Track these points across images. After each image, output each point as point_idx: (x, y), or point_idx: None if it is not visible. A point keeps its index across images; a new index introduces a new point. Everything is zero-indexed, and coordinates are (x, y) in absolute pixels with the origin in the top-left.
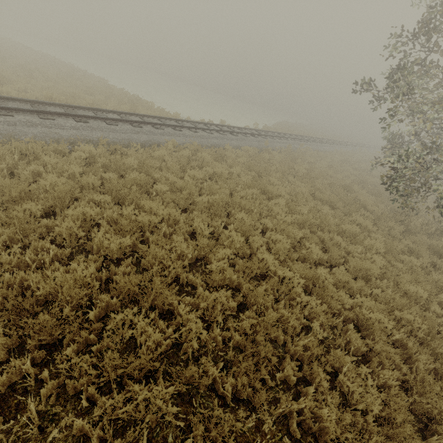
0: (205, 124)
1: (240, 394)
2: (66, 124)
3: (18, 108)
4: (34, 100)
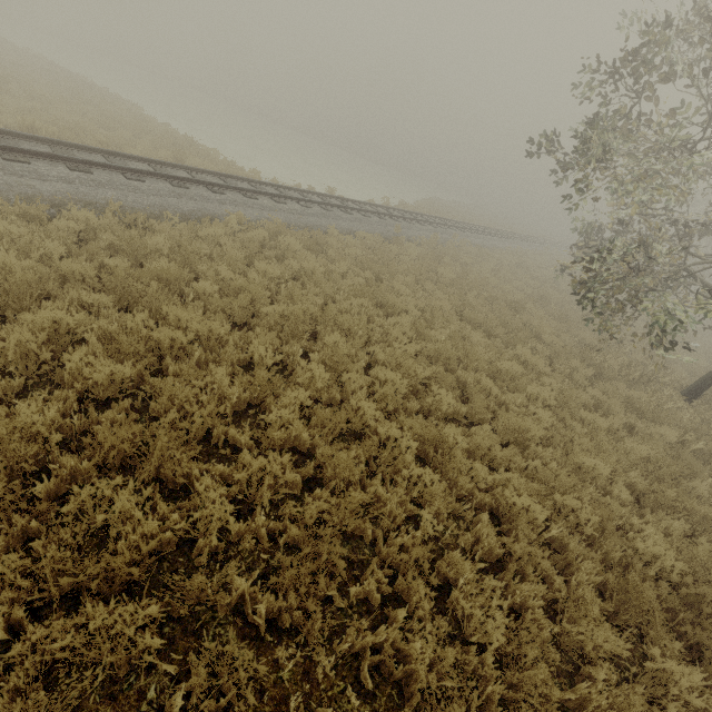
0: (299, 192)
1: (284, 620)
2: (51, 172)
3: None
4: None
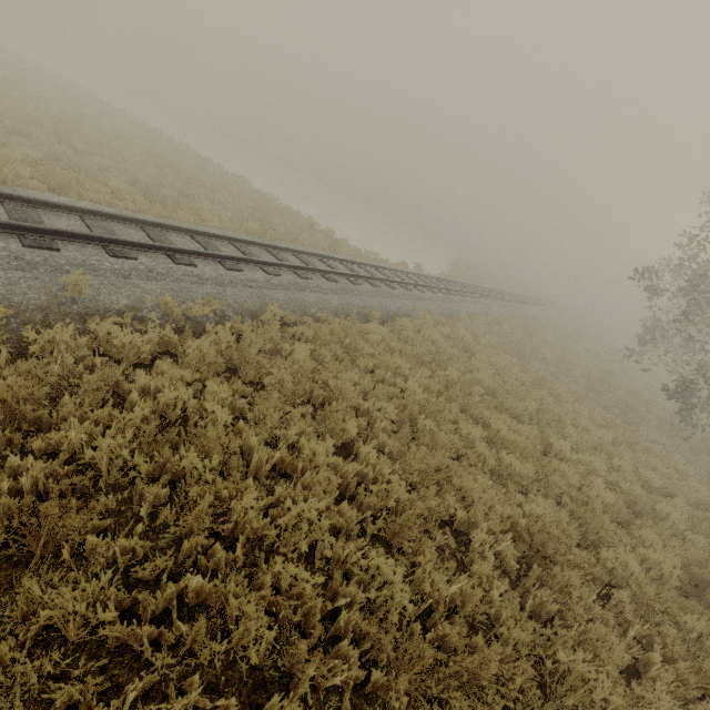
0: (416, 276)
1: None
2: (325, 285)
3: (280, 263)
4: (271, 244)
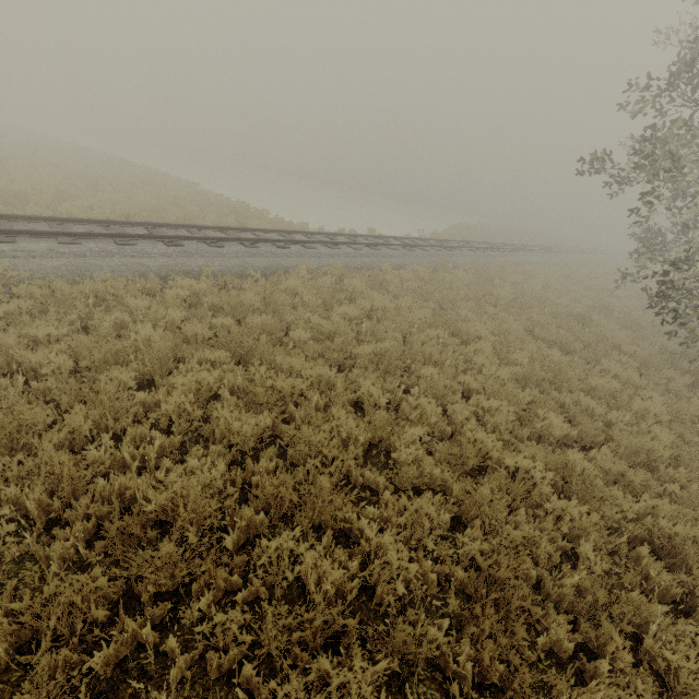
0: (347, 237)
1: (484, 675)
2: (154, 250)
3: (87, 232)
4: (107, 219)
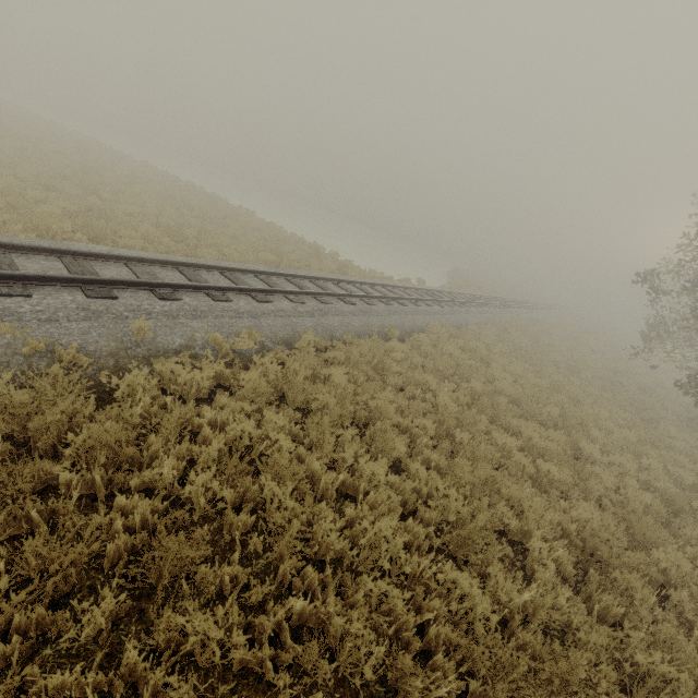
0: (422, 291)
1: None
2: (344, 309)
3: (303, 291)
4: (290, 273)
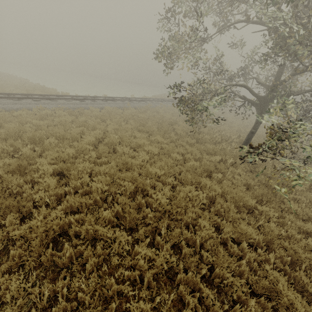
0: (84, 97)
1: None
2: None
3: None
4: None
